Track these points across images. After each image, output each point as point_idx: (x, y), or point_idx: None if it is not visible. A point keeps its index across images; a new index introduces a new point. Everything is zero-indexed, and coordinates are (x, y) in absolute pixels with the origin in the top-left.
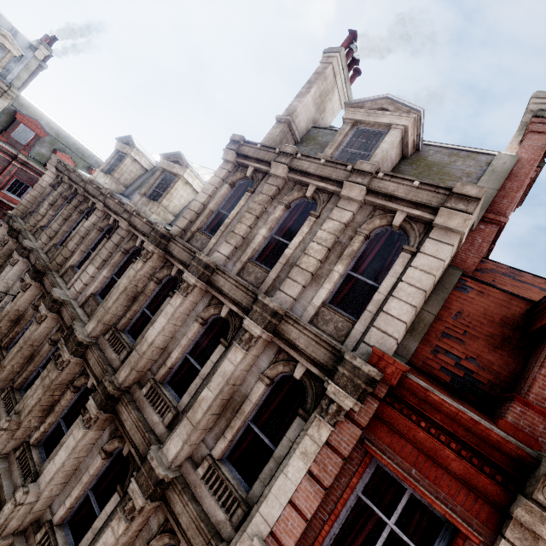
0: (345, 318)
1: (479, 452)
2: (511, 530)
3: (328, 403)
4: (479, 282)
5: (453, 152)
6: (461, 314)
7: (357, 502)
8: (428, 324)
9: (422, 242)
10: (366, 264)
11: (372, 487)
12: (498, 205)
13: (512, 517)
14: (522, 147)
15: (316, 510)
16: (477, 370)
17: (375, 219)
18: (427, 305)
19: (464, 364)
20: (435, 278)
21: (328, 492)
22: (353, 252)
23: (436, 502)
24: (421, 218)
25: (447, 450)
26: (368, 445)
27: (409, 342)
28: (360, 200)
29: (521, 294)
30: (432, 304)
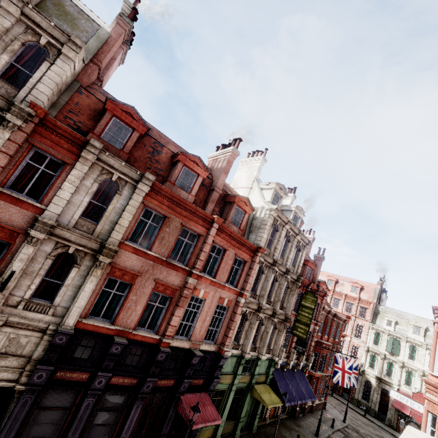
0: (12, 88)
1: (74, 142)
2: (81, 159)
3: (7, 123)
4: (87, 92)
5: (81, 12)
6: (79, 104)
7: (27, 165)
8: (62, 105)
9: (57, 60)
10: (24, 61)
11: (34, 160)
12: (100, 56)
13: (81, 156)
14: (113, 30)
15: (6, 166)
16: (82, 127)
17: (29, 35)
18: (62, 96)
19: (77, 124)
20: (62, 79)
21: (11, 159)
22: (15, 50)
23: (59, 156)
24: (56, 46)
25: (63, 141)
26: (30, 141)
27: (53, 112)
28: (17, 17)
29: (103, 101)
30: (65, 96)
